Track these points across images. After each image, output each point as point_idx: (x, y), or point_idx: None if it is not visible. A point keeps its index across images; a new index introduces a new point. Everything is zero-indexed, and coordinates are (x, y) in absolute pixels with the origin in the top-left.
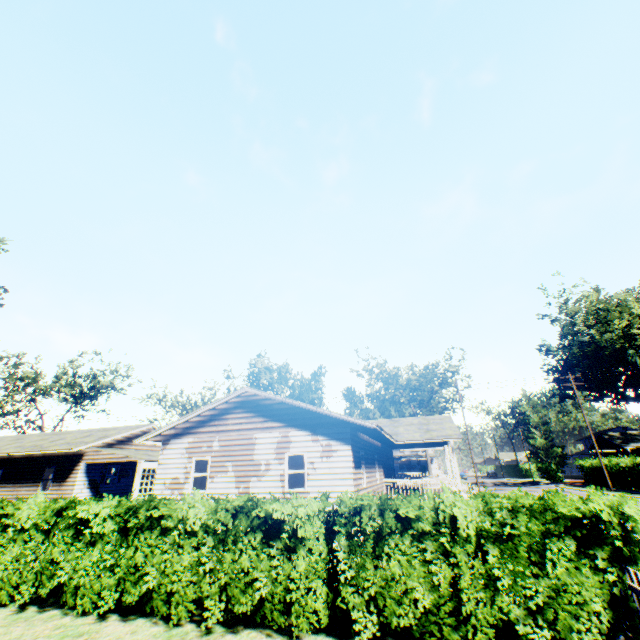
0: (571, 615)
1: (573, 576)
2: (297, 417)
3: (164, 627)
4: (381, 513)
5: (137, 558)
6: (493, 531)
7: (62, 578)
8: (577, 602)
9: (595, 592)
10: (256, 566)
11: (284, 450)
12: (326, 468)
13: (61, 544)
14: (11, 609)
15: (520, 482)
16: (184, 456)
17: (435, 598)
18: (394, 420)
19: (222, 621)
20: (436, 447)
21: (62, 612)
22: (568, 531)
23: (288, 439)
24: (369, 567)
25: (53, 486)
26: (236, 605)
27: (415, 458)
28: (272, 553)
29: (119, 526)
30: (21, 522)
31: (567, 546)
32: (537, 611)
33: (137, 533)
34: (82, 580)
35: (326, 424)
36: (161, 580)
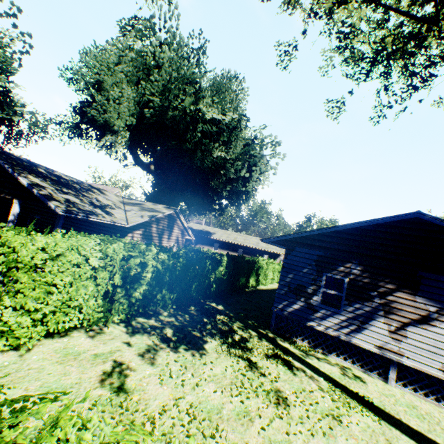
0: None
1: None
2: None
3: None
4: None
5: None
6: None
7: None
8: None
9: None
10: None
11: None
12: None
13: None
14: None
15: None
16: None
17: None
18: None
19: None
20: None
21: None
22: None
23: None
24: None
25: None
26: None
27: None
28: None
29: None
30: None
31: None
32: None
33: None
34: None
35: None
36: None
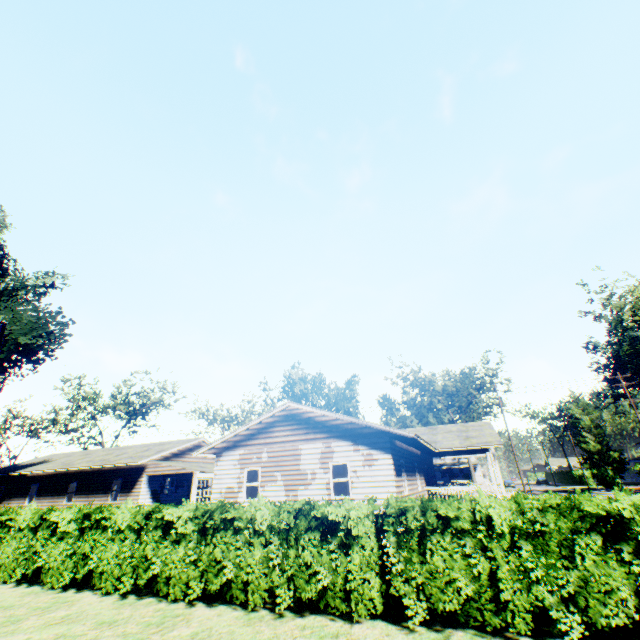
0: (600, 602)
1: (601, 568)
2: (338, 428)
3: (243, 612)
4: (423, 514)
5: (216, 554)
6: (525, 528)
7: (155, 570)
8: (606, 591)
9: (622, 582)
10: (317, 560)
11: (328, 460)
12: (368, 476)
13: (152, 542)
14: (115, 596)
15: (573, 490)
16: (236, 467)
17: (476, 587)
18: (432, 428)
19: (290, 608)
20: (477, 454)
21: (157, 599)
22: (594, 528)
23: (331, 449)
24: (416, 561)
25: (121, 496)
26: (303, 593)
27: (457, 466)
28: (330, 549)
29: (198, 527)
30: (118, 524)
31: (594, 541)
32: (569, 599)
33: (213, 533)
34: (172, 572)
35: (366, 434)
36: (237, 572)
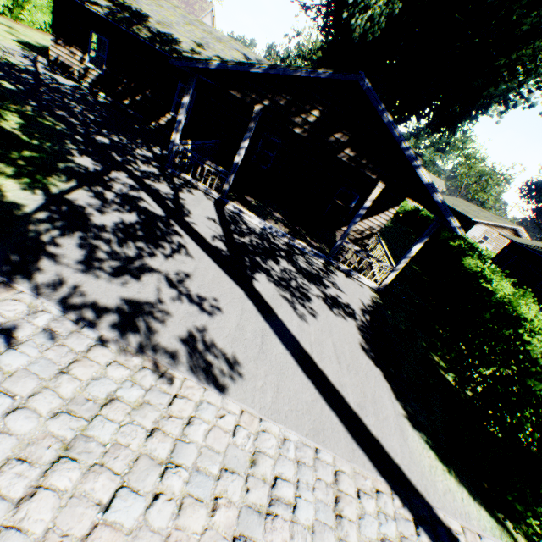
0: None
1: None
2: None
3: None
4: None
5: None
6: None
7: None
8: None
9: None
10: None
11: None
12: None
13: None
14: None
15: None
16: (481, 232)
17: None
18: None
19: None
20: None
21: None
22: None
23: None
24: None
25: None
26: None
27: None
28: None
29: None
30: None
31: None
32: None
33: None
34: None
35: None
36: None
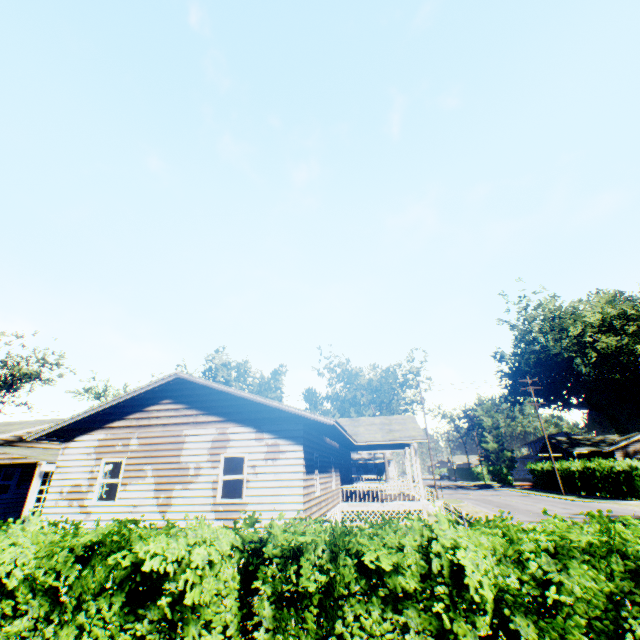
0: None
1: None
2: (239, 410)
3: None
4: (334, 557)
5: None
6: (525, 592)
7: None
8: None
9: None
10: None
11: (220, 450)
12: (271, 473)
13: None
14: None
15: (473, 485)
16: (91, 457)
17: None
18: (354, 419)
19: None
20: (396, 449)
21: None
22: None
23: (226, 437)
24: None
25: None
26: None
27: (373, 461)
28: (138, 632)
29: None
30: None
31: None
32: None
33: None
34: None
35: (274, 419)
36: None
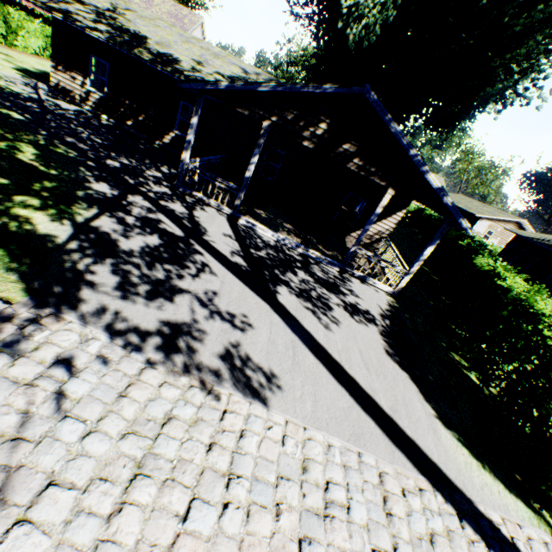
0: None
1: None
2: None
3: None
4: None
5: None
6: None
7: None
8: None
9: None
10: None
11: None
12: None
13: None
14: None
15: None
16: (485, 227)
17: None
18: None
19: None
20: None
21: None
22: None
23: None
24: None
25: None
26: None
27: None
28: None
29: None
30: None
31: None
32: None
33: None
34: None
35: None
36: None
